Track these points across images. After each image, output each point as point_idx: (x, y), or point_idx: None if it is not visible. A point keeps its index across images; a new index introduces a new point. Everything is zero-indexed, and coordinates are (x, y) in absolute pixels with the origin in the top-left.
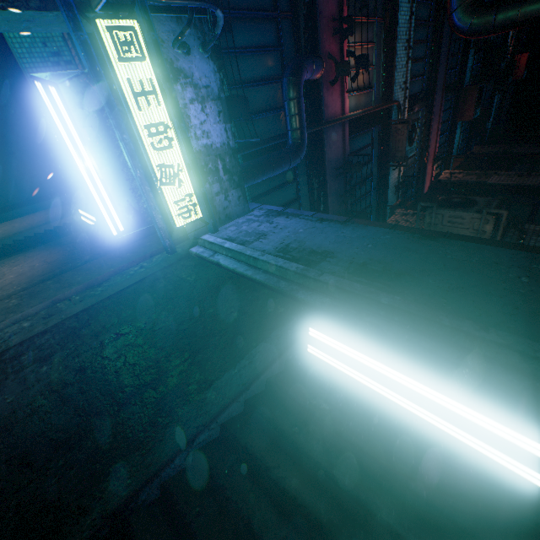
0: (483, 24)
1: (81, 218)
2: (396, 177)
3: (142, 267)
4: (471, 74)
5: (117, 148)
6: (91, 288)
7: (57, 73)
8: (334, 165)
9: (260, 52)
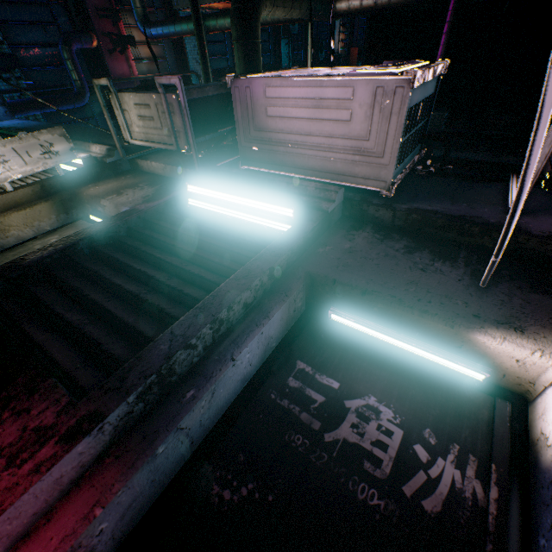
0: (149, 34)
1: None
2: None
3: None
4: (289, 59)
5: None
6: None
7: None
8: None
9: (37, 25)
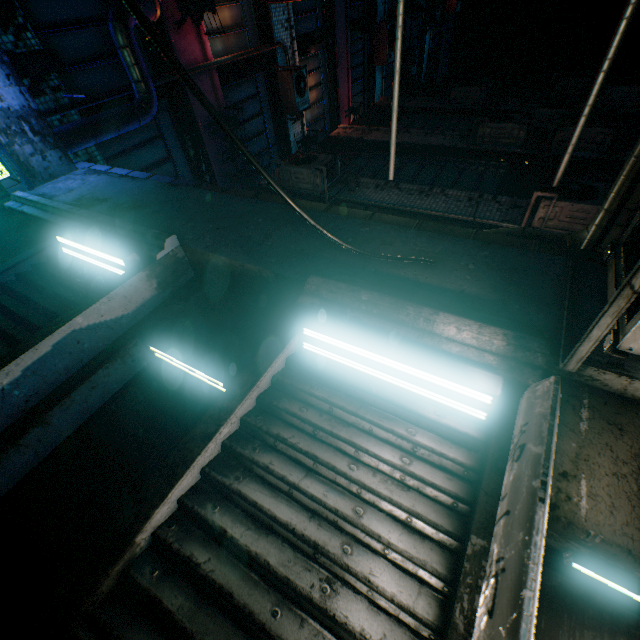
0: None
1: None
2: (299, 132)
3: None
4: (385, 7)
5: None
6: None
7: None
8: (209, 120)
9: None
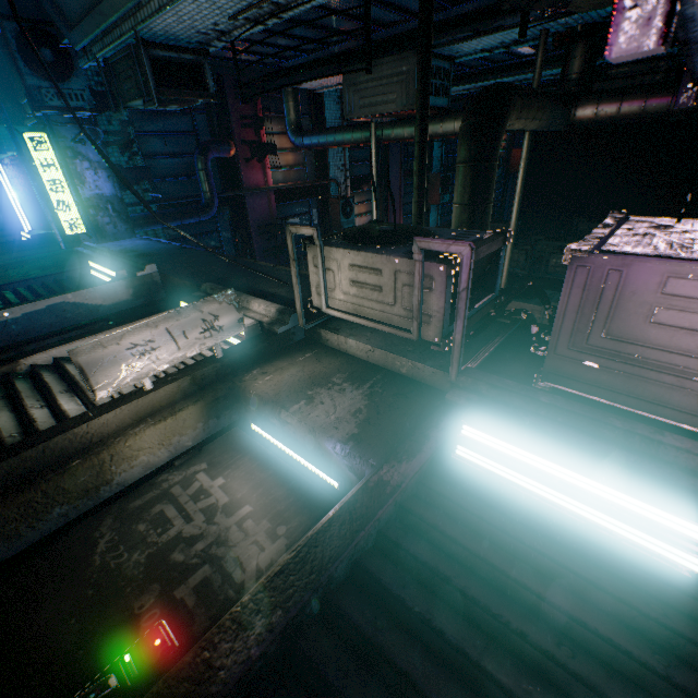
0: (300, 143)
1: (22, 239)
2: None
3: (44, 254)
4: (441, 163)
5: (32, 189)
6: (11, 260)
7: (2, 154)
8: (261, 225)
9: (176, 135)
